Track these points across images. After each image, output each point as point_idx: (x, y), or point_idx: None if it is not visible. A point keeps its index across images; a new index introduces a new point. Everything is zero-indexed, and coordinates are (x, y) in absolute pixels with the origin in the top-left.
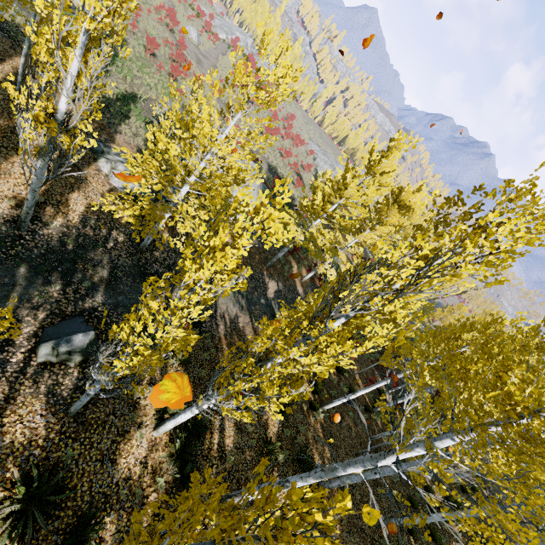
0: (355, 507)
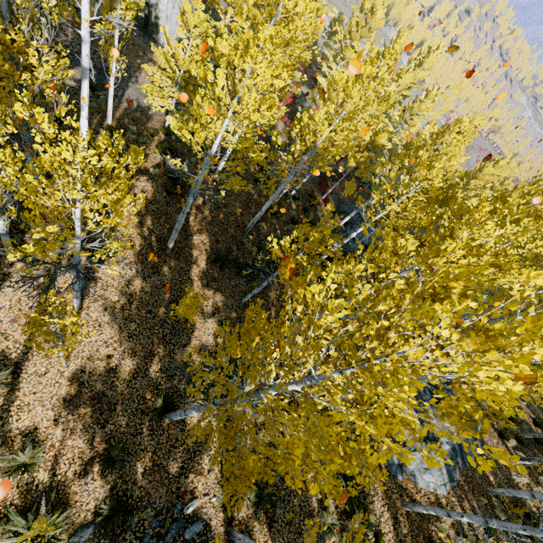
0: (225, 220)
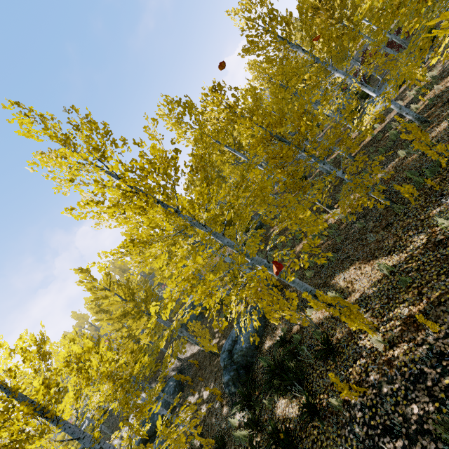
0: None
